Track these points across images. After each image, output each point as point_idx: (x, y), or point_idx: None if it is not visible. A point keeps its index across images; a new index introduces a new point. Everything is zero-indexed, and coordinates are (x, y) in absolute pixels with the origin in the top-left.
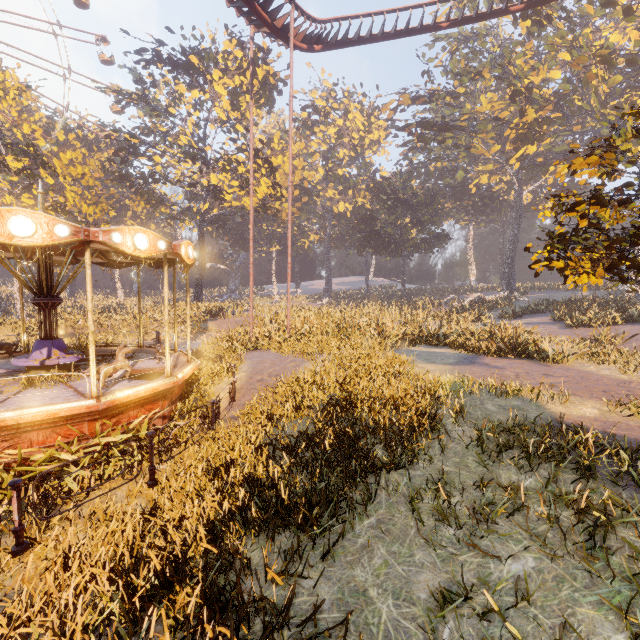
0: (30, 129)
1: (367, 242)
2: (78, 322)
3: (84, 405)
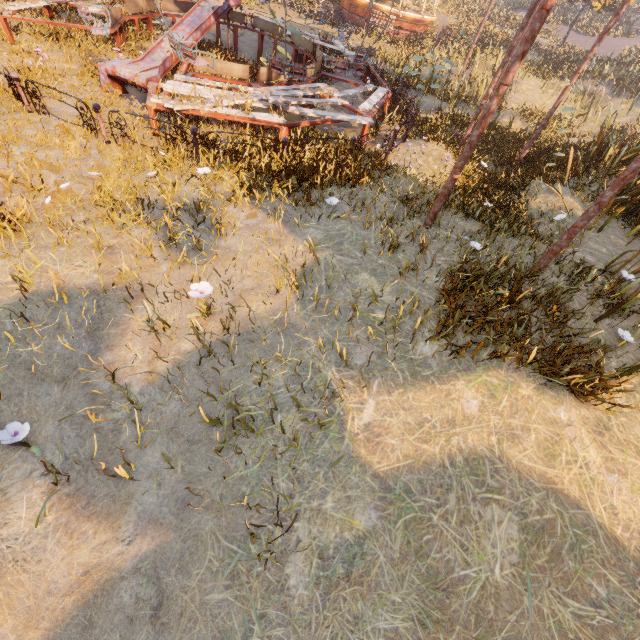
0: None
1: None
2: None
3: (435, 19)
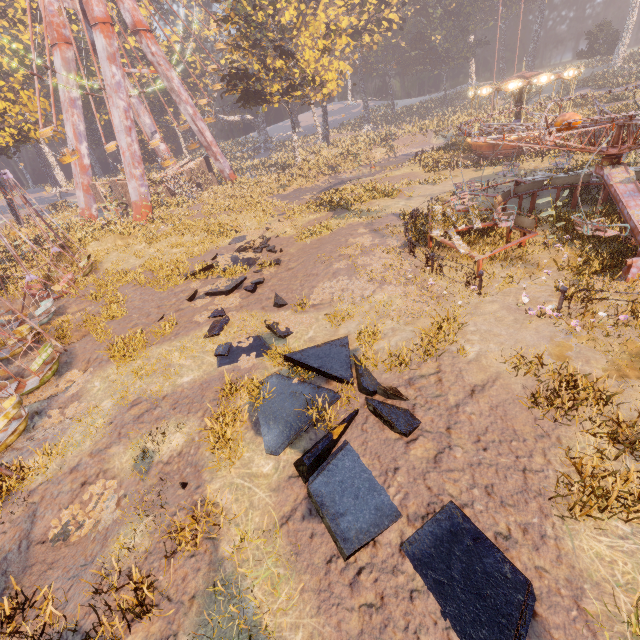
0: (293, 7)
1: (425, 60)
2: (330, 159)
3: None
